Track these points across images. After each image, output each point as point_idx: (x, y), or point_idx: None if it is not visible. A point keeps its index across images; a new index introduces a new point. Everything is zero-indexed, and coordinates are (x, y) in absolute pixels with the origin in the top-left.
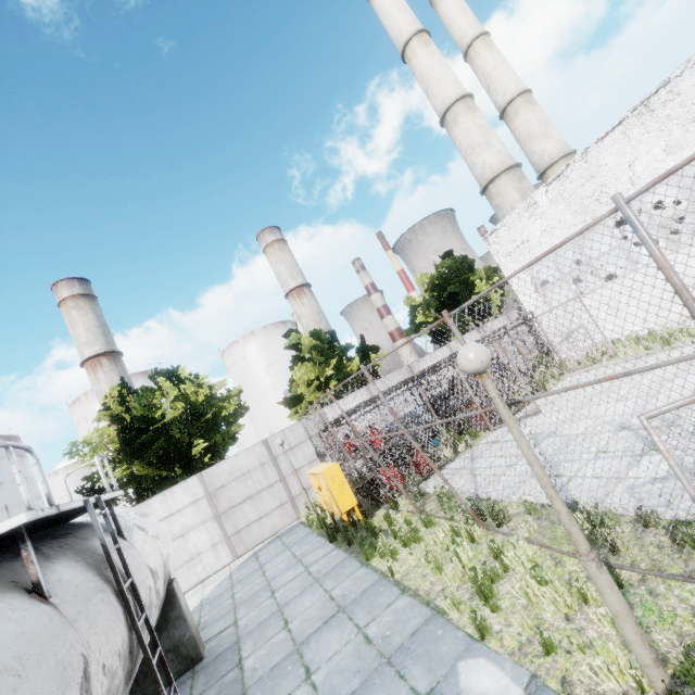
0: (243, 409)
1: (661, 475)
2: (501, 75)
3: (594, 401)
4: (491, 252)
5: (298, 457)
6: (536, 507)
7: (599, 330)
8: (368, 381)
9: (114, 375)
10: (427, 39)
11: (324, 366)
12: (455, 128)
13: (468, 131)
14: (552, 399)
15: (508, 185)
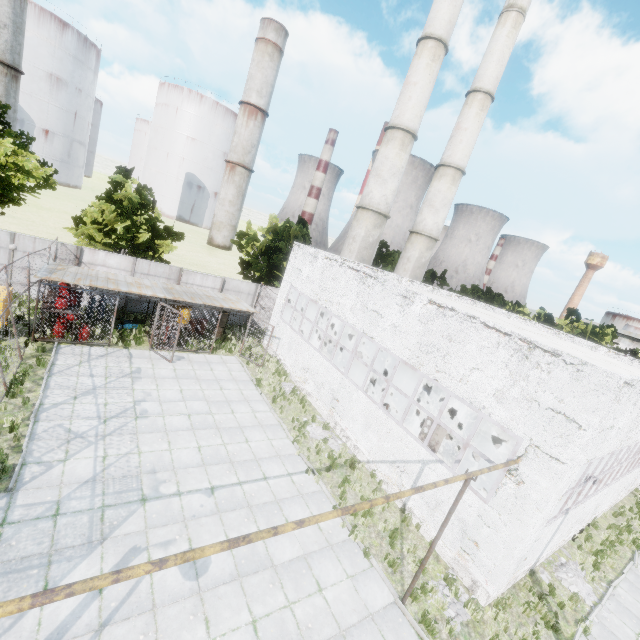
0: (49, 186)
1: (74, 430)
2: (463, 139)
3: (185, 380)
4: (291, 255)
5: (35, 262)
6: (28, 403)
7: (266, 351)
8: (151, 254)
9: (6, 3)
10: (438, 54)
11: (118, 219)
12: (384, 146)
13: (385, 159)
14: (197, 360)
15: (367, 221)
